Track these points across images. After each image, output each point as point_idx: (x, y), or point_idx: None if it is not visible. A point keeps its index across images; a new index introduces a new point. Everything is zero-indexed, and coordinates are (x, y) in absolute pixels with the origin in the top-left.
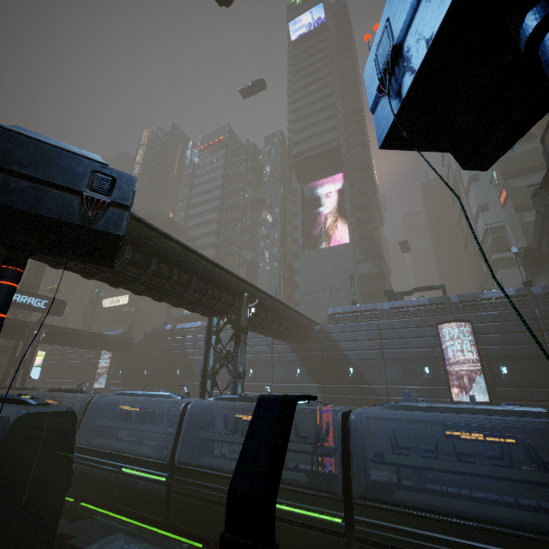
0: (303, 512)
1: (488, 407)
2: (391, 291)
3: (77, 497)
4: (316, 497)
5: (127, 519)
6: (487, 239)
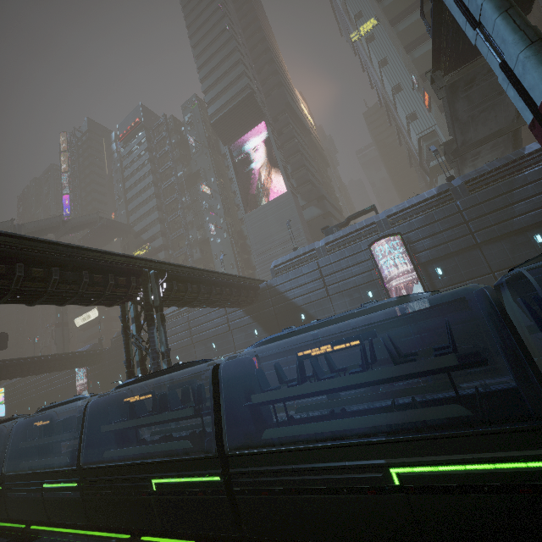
0: (188, 480)
1: (345, 313)
2: (327, 227)
3: (27, 521)
4: (196, 461)
5: (68, 530)
6: (423, 149)
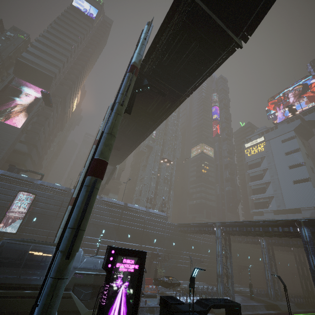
0: None
1: None
2: (15, 166)
3: None
4: None
5: None
6: None
